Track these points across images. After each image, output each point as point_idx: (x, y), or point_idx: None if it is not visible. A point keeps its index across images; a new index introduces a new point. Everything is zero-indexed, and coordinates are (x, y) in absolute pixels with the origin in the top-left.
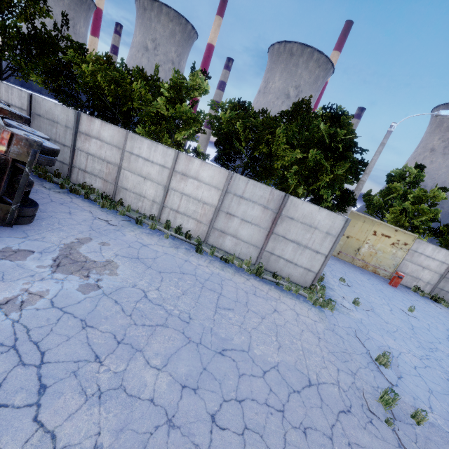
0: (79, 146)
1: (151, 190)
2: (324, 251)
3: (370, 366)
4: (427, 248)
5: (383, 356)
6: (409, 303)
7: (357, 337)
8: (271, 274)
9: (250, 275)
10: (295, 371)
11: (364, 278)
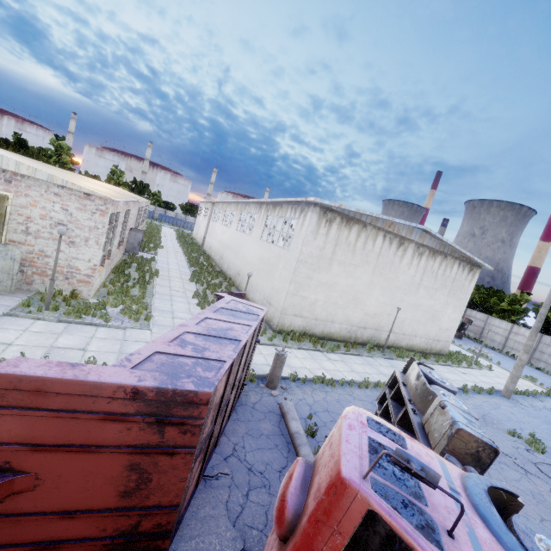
0: None
1: (498, 338)
2: None
3: None
4: None
5: None
6: None
7: None
8: None
9: None
10: None
11: None
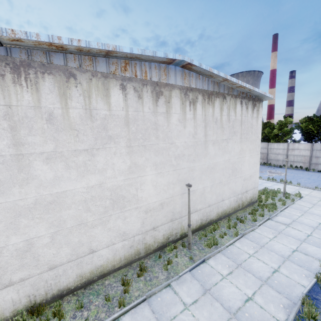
0: None
1: (281, 157)
2: None
3: None
4: None
5: None
6: None
7: None
8: None
9: None
10: None
11: None
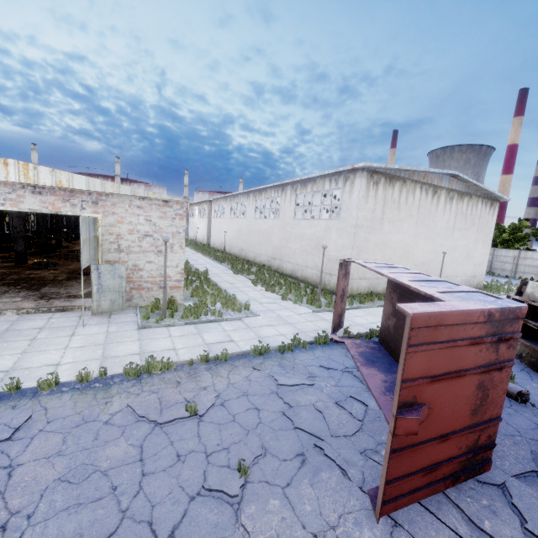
0: None
1: (508, 267)
2: None
3: None
4: None
5: None
6: None
7: None
8: None
9: None
10: None
11: None
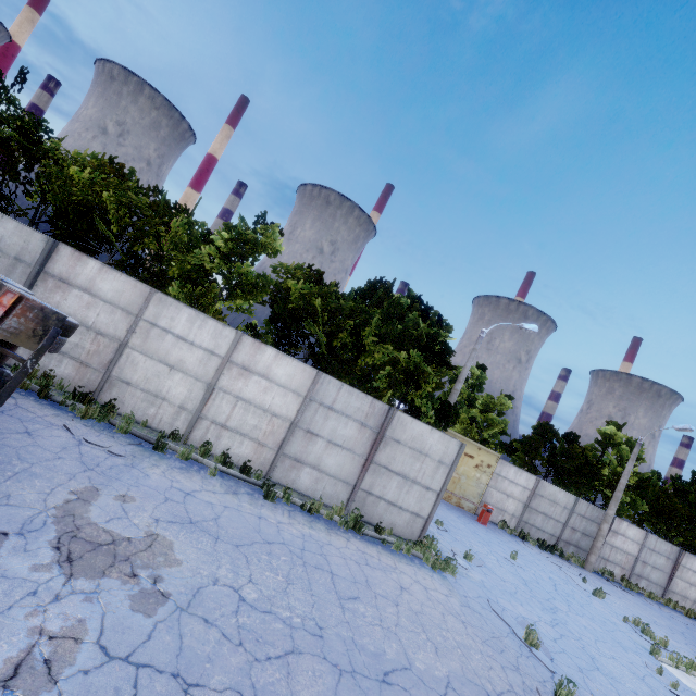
0: (37, 297)
1: (180, 388)
2: (436, 487)
3: (523, 651)
4: (510, 471)
5: (527, 633)
6: (506, 546)
7: (494, 609)
8: (367, 526)
9: (346, 531)
10: (469, 684)
11: (454, 517)
